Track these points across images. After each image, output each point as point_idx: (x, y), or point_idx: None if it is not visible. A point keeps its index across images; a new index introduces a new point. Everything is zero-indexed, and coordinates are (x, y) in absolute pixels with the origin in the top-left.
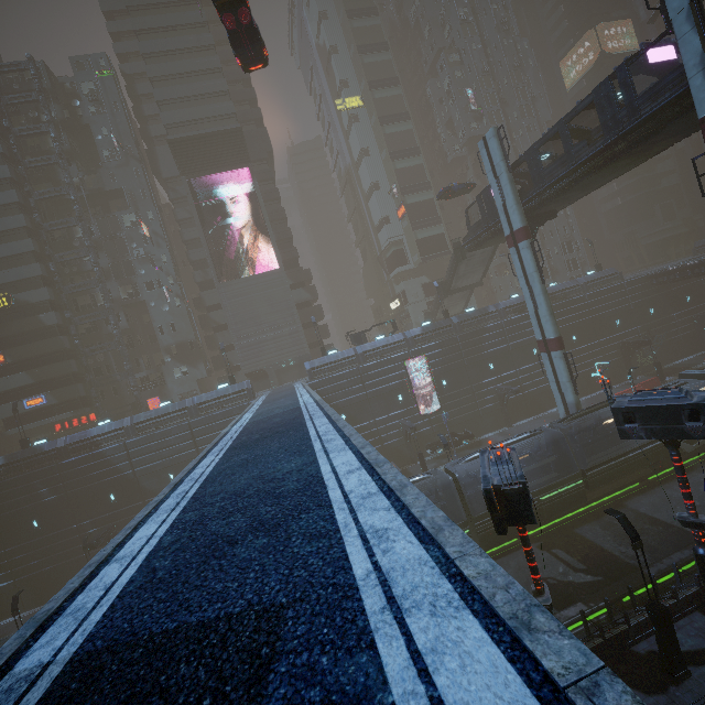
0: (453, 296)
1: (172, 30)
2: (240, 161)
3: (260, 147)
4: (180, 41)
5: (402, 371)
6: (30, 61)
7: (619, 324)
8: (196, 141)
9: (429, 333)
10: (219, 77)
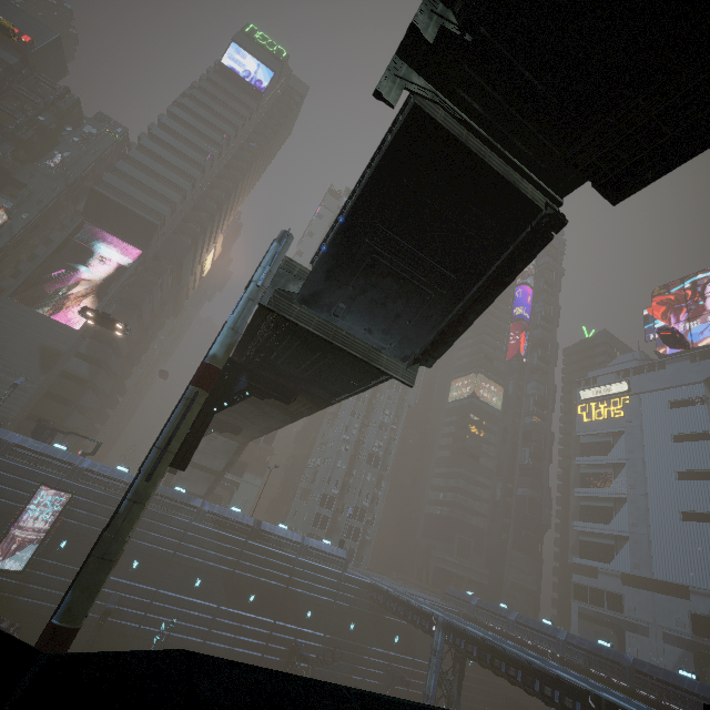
0: (195, 470)
1: (177, 152)
2: (140, 243)
3: (176, 252)
4: (175, 159)
5: (29, 495)
6: (66, 89)
7: (310, 617)
8: (115, 205)
9: (107, 477)
10: (179, 193)
